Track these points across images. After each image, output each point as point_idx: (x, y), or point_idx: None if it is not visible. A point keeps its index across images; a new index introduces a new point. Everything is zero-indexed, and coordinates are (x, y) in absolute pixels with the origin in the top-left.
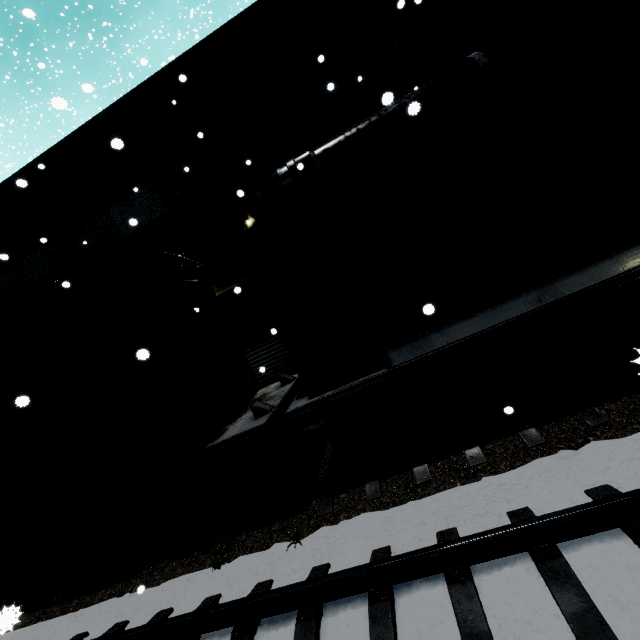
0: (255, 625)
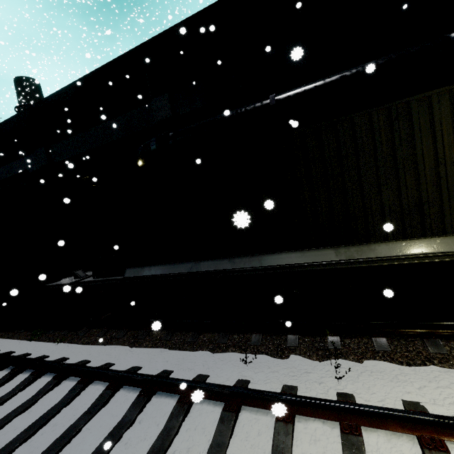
0: (5, 367)
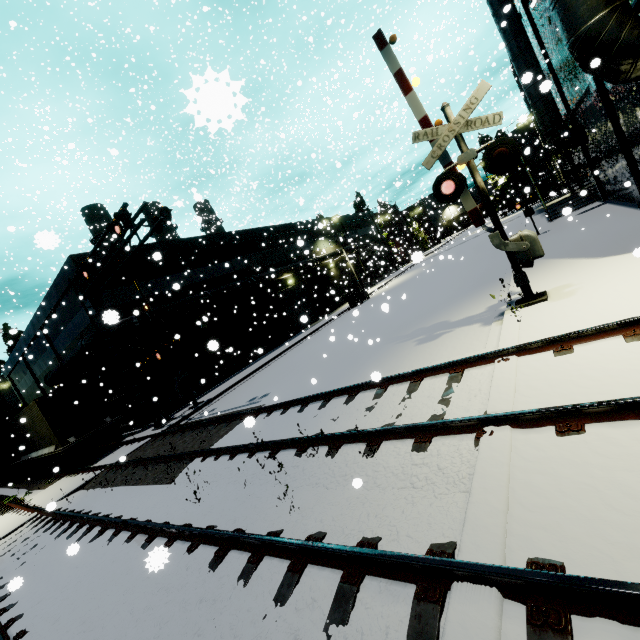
0: None
